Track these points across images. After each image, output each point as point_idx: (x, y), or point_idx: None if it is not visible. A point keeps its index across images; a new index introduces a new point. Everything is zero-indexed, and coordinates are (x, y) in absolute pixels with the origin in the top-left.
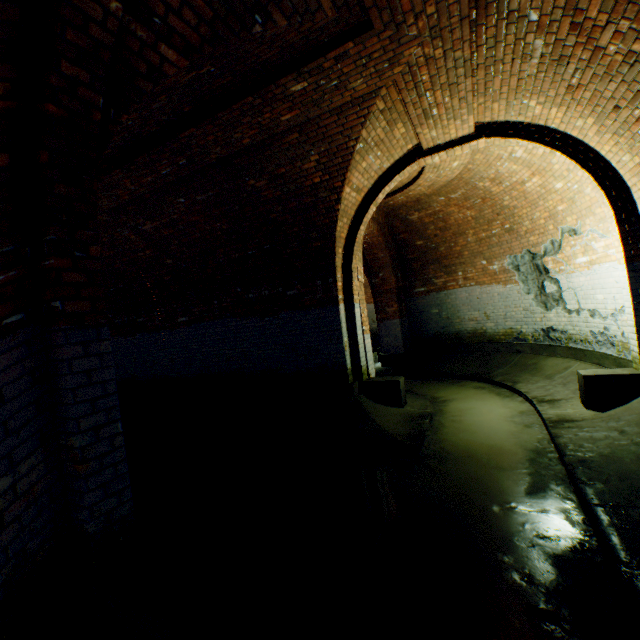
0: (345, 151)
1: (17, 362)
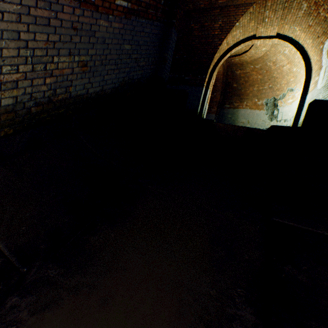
0: (231, 24)
1: (162, 31)
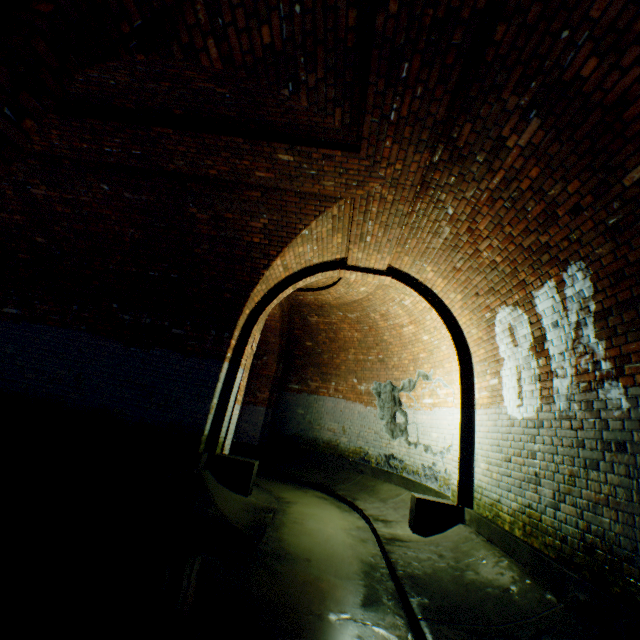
0: (293, 229)
1: None
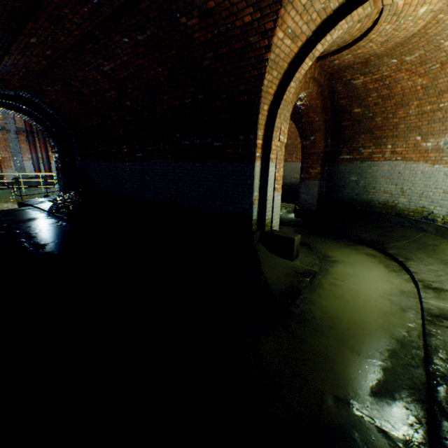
0: None
1: None
